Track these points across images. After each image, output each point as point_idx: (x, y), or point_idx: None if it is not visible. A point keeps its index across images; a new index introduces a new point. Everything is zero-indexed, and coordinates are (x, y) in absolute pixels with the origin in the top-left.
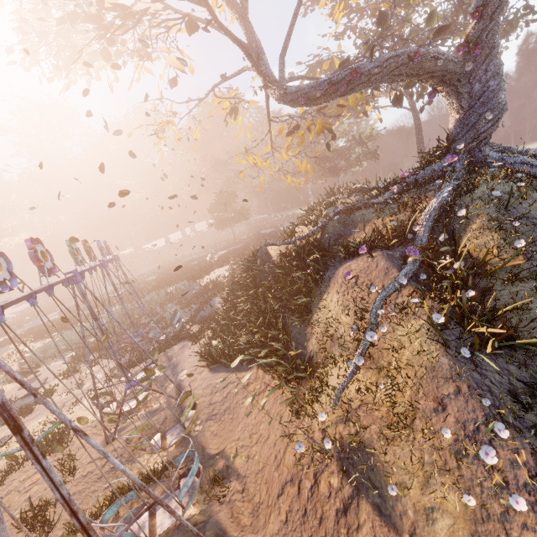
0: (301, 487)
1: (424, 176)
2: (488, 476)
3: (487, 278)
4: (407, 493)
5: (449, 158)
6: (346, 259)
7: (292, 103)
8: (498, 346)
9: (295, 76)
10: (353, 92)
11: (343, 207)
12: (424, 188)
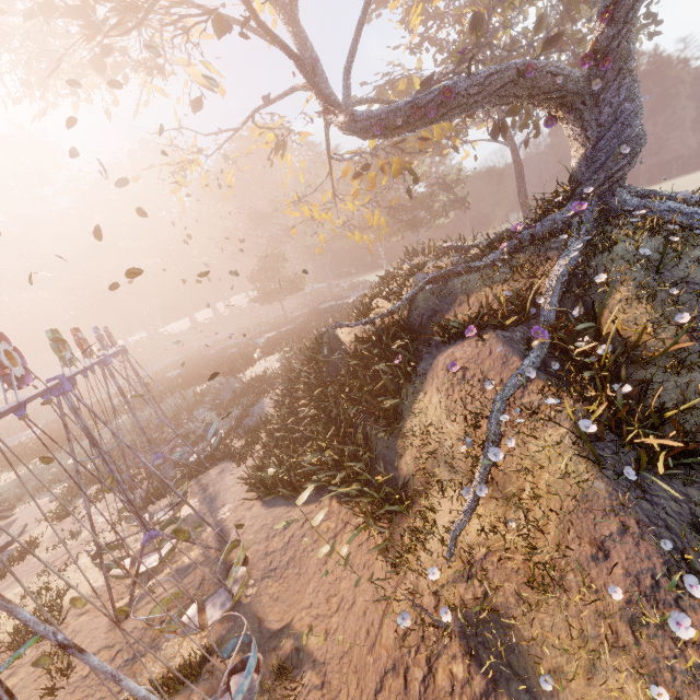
0: (409, 678)
1: (541, 230)
2: (680, 653)
3: (643, 367)
4: (566, 685)
5: (575, 205)
6: (445, 344)
7: (363, 134)
8: (672, 463)
9: (364, 99)
10: (445, 119)
11: (437, 273)
12: (544, 245)
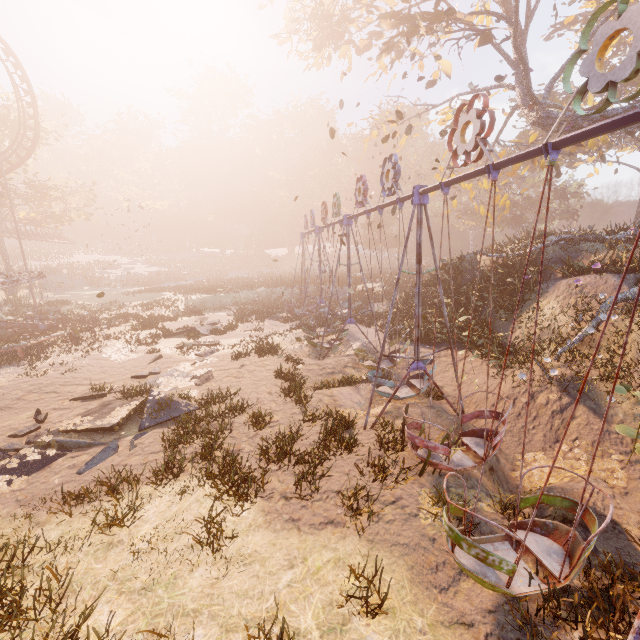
0: (516, 402)
1: None
2: None
3: None
4: (619, 407)
5: None
6: (565, 278)
7: (550, 128)
8: None
9: (551, 103)
10: (621, 130)
11: (569, 236)
12: None
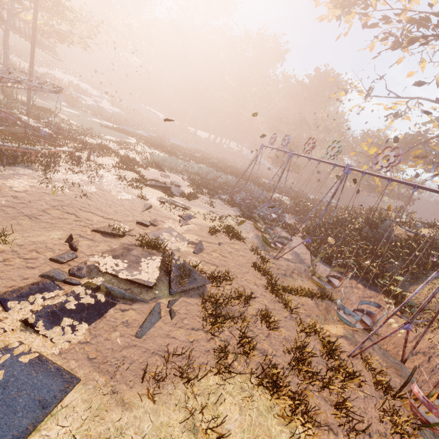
0: (431, 359)
1: None
2: None
3: None
4: None
5: None
6: None
7: None
8: None
9: None
10: None
11: None
12: None
